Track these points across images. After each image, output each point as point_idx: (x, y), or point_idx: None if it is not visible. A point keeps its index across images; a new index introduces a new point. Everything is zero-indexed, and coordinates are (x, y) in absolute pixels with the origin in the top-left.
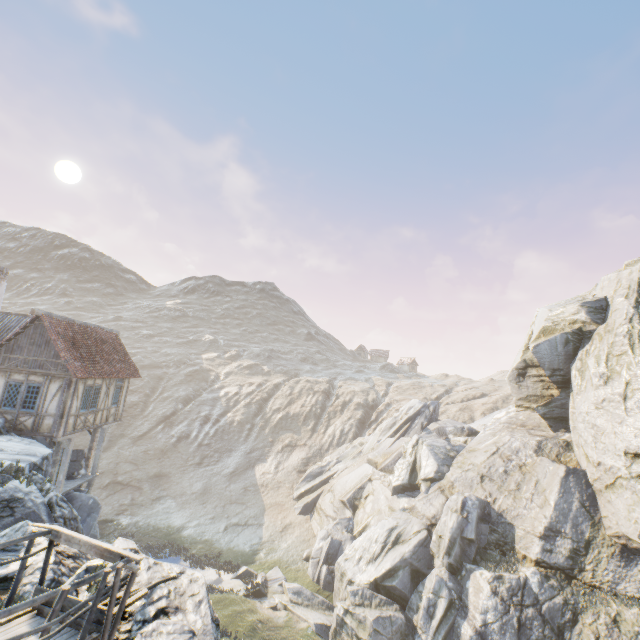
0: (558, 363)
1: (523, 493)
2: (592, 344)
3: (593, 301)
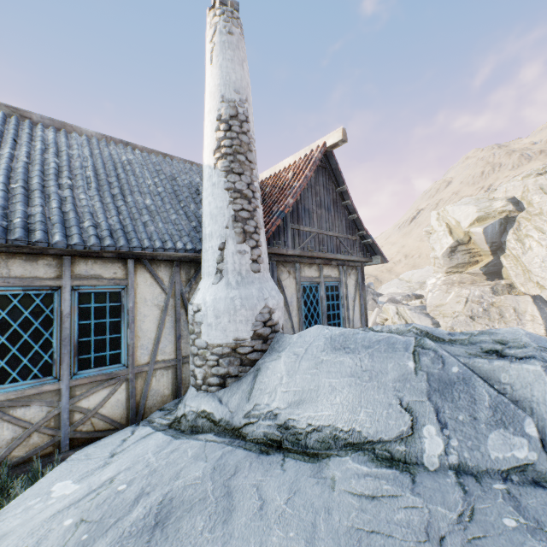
0: (495, 238)
1: (509, 318)
2: (520, 224)
3: (511, 198)
